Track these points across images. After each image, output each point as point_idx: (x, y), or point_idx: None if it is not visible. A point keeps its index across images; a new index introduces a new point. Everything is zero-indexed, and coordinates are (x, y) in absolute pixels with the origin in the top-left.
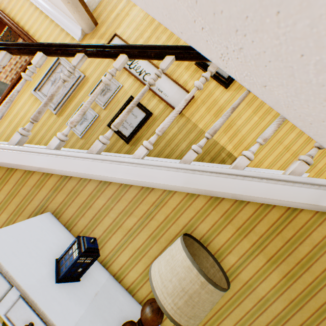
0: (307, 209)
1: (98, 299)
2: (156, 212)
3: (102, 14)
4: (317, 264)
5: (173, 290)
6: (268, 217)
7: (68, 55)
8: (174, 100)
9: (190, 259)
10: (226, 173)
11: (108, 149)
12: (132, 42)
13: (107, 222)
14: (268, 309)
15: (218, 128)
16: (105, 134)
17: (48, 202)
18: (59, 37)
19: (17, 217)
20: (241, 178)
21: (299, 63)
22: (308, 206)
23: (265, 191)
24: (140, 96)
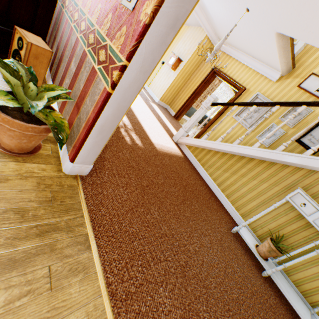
0: None
1: None
2: None
3: (299, 60)
4: None
5: None
6: None
7: None
8: None
9: None
10: None
11: None
12: None
13: None
14: None
15: None
16: None
17: (297, 182)
18: (258, 81)
19: (273, 187)
20: None
21: None
22: None
23: None
24: None
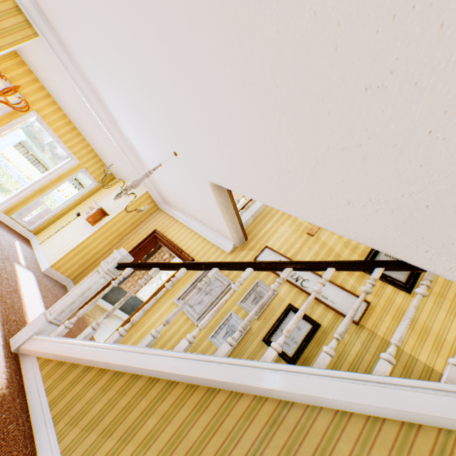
0: None
1: None
2: None
3: (251, 231)
4: None
5: None
6: None
7: (274, 269)
8: (346, 307)
9: None
10: None
11: None
12: (283, 251)
13: None
14: None
15: None
16: (330, 344)
17: (262, 445)
18: (210, 251)
19: None
20: None
21: None
22: None
23: None
24: (359, 303)
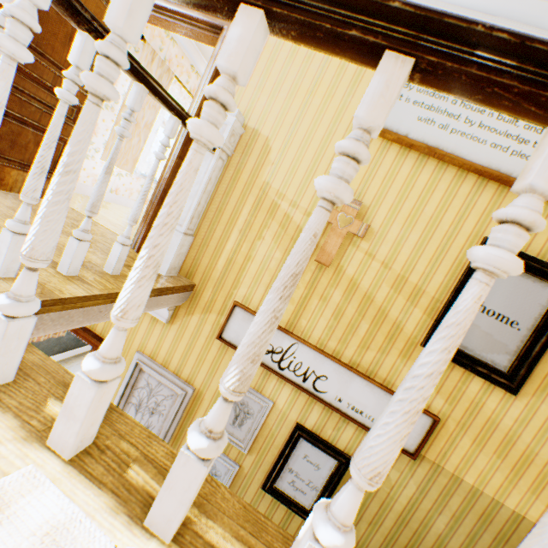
0: None
1: None
2: None
3: (198, 262)
4: None
5: None
6: None
7: None
8: None
9: None
10: None
11: None
12: None
13: None
14: None
15: None
16: None
17: None
18: None
19: None
20: None
21: None
22: None
23: None
24: None
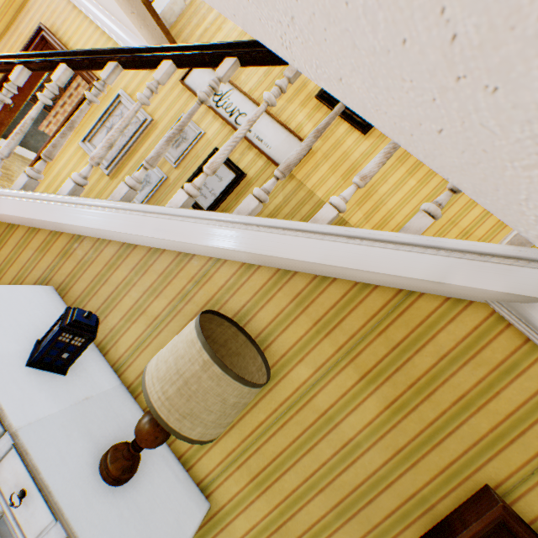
0: (431, 292)
1: (87, 404)
2: (195, 291)
3: (184, 30)
4: (445, 389)
5: (166, 373)
6: (366, 305)
7: (99, 67)
8: (281, 154)
9: (197, 330)
10: (299, 230)
11: None
12: None
13: (126, 305)
14: (358, 462)
15: (293, 162)
16: (135, 174)
17: (52, 274)
18: None
19: None
20: (321, 237)
21: (351, 20)
22: (429, 285)
23: (358, 259)
24: (187, 118)
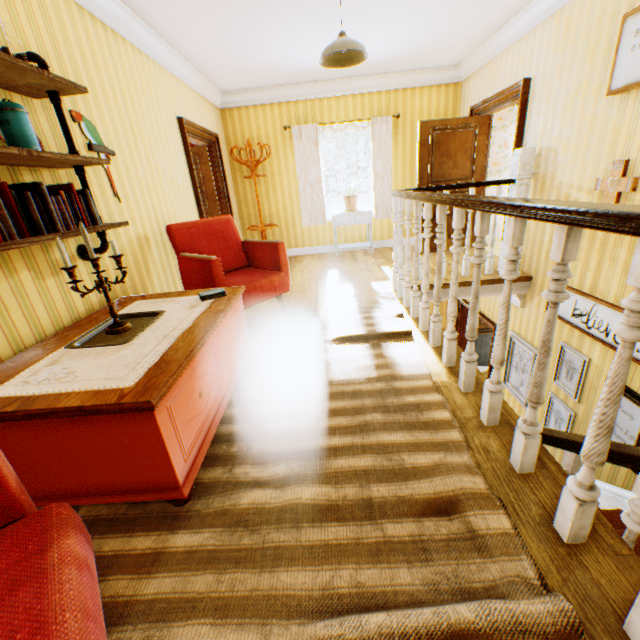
0: None
1: None
2: None
3: (531, 260)
4: None
5: None
6: None
7: None
8: None
9: None
10: None
11: (607, 477)
12: (577, 282)
13: None
14: None
15: None
16: None
17: None
18: None
19: None
20: None
21: None
22: None
23: None
24: None
